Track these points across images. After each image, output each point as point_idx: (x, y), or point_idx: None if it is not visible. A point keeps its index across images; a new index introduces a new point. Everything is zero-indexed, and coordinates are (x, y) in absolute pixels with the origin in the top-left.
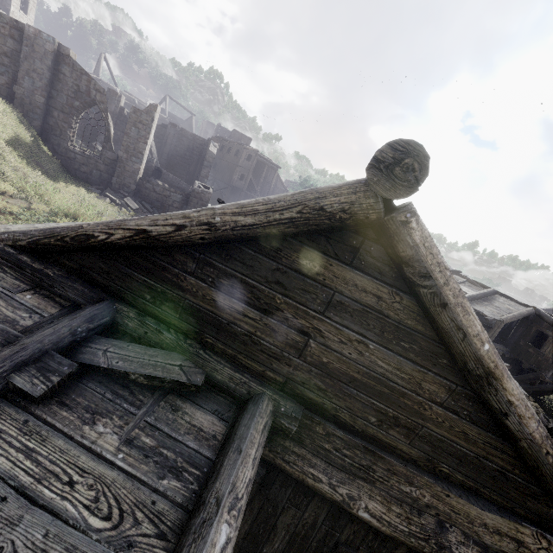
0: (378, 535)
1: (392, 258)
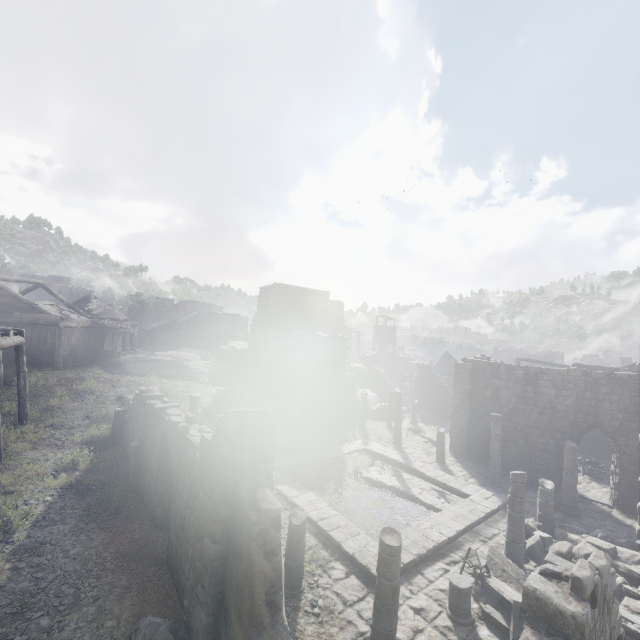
0: (16, 325)
1: None
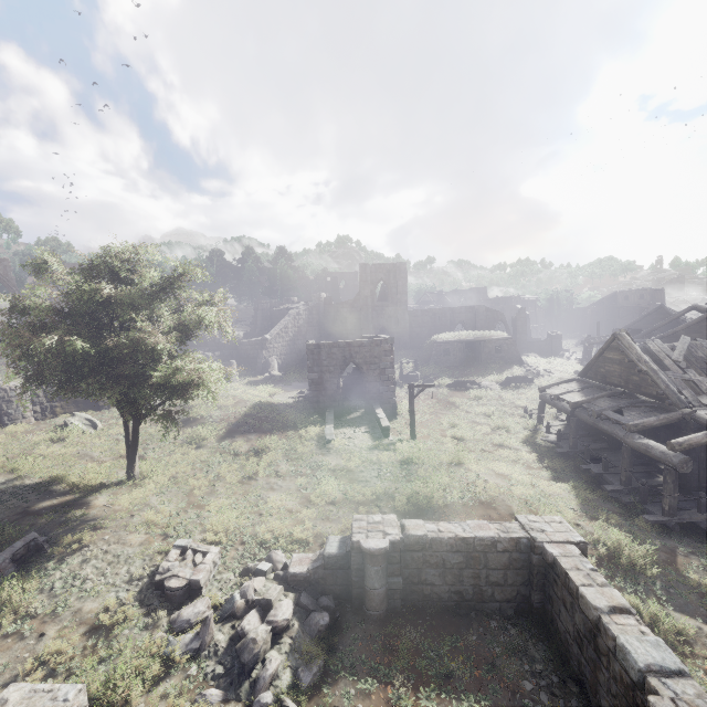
0: None
1: None
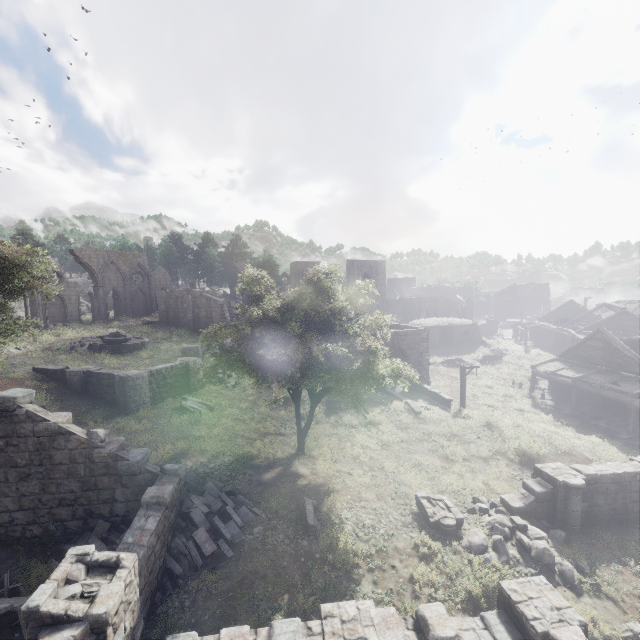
0: None
1: (627, 314)
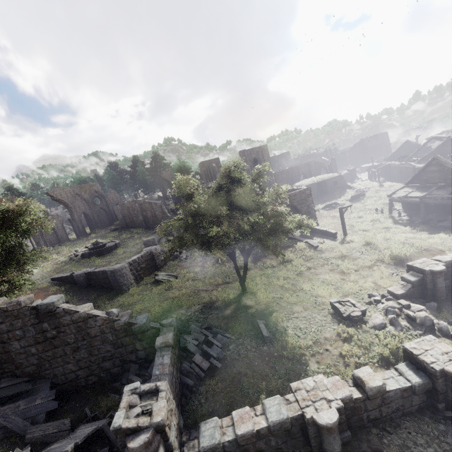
0: None
1: (451, 141)
